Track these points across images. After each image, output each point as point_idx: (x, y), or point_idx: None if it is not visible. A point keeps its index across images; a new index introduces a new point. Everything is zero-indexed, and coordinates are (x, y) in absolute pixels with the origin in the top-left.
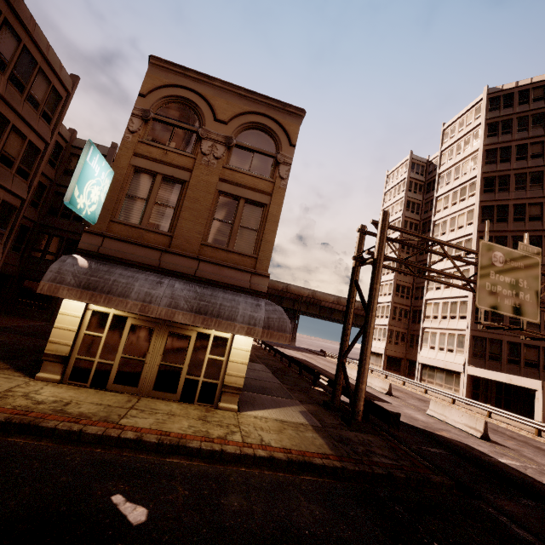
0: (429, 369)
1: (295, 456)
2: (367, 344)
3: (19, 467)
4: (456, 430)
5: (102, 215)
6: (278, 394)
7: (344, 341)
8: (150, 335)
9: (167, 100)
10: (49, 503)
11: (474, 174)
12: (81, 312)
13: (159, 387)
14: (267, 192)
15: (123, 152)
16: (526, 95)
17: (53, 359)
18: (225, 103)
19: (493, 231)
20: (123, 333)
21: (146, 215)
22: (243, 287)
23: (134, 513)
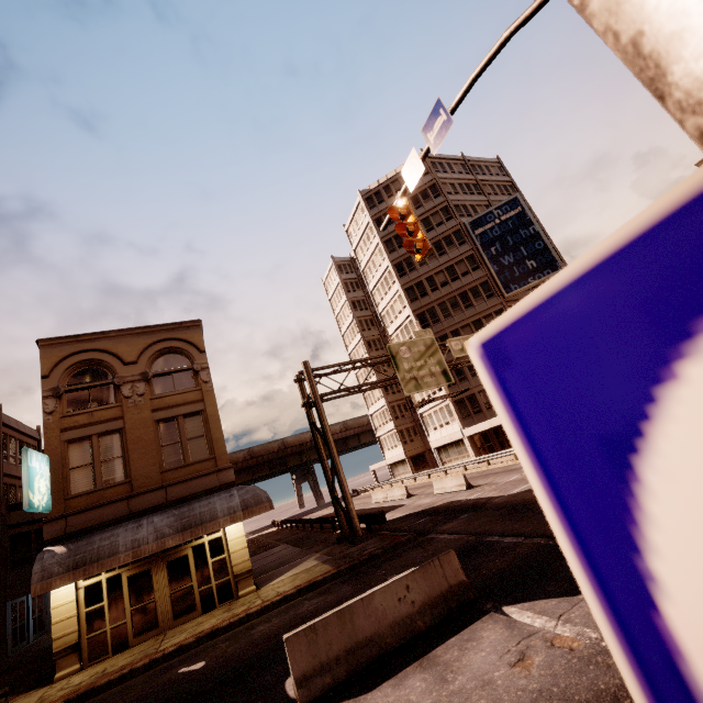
0: (443, 449)
1: (304, 585)
2: (339, 472)
3: (103, 702)
4: (451, 494)
5: (54, 499)
6: (297, 558)
7: (328, 478)
8: (149, 575)
9: (71, 369)
10: (140, 694)
11: (386, 265)
12: (73, 595)
13: (179, 614)
14: (199, 399)
15: (50, 434)
16: (389, 190)
17: (65, 653)
18: (127, 346)
19: (423, 306)
20: (123, 589)
21: (97, 476)
22: (215, 487)
23: (196, 666)
